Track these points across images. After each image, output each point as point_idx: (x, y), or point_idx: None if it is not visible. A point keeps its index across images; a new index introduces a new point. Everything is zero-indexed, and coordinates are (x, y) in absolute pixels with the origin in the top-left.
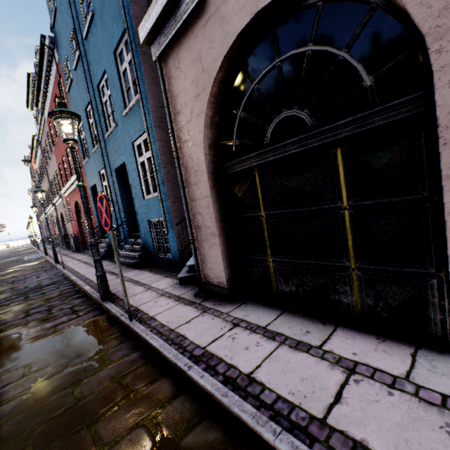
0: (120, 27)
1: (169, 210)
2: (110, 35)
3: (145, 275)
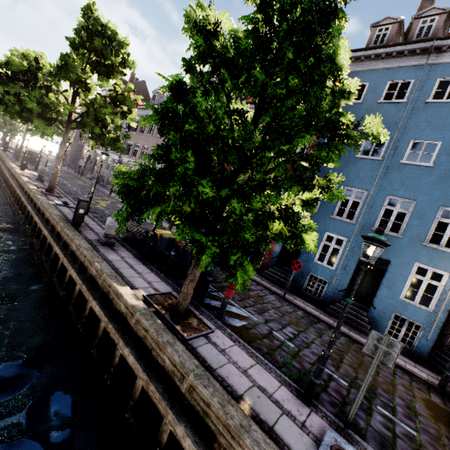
0: None
1: (439, 328)
2: (447, 196)
3: (409, 361)
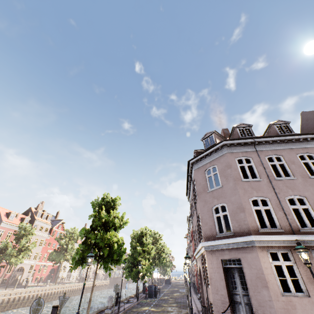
0: None
1: None
2: None
3: (200, 306)
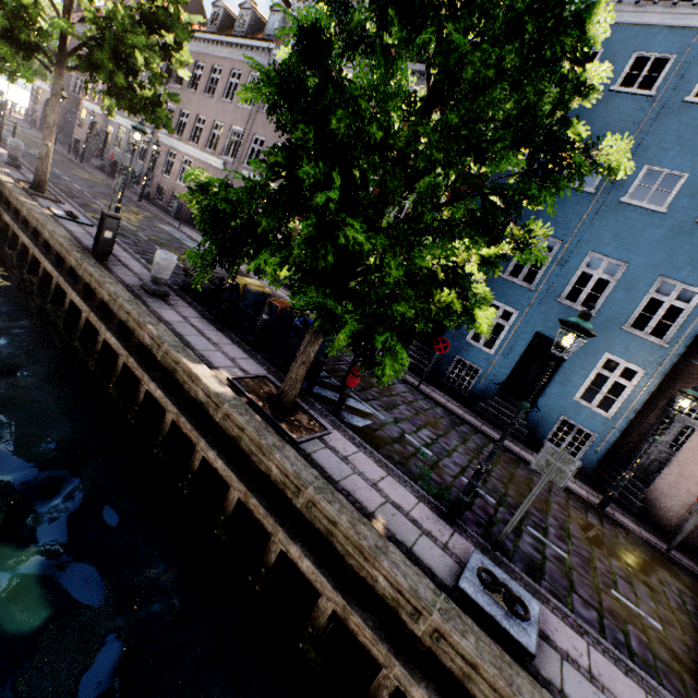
0: (696, 280)
1: (614, 439)
2: (672, 262)
3: None
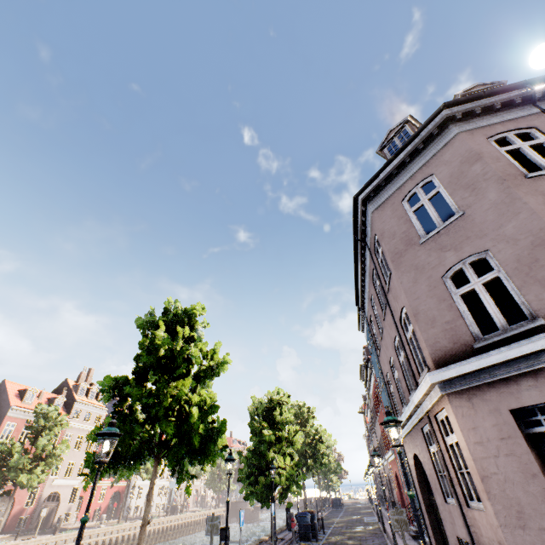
0: None
1: None
2: None
3: None
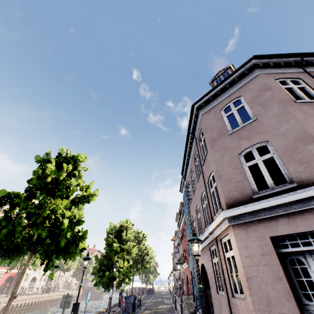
0: None
1: None
2: None
3: None
